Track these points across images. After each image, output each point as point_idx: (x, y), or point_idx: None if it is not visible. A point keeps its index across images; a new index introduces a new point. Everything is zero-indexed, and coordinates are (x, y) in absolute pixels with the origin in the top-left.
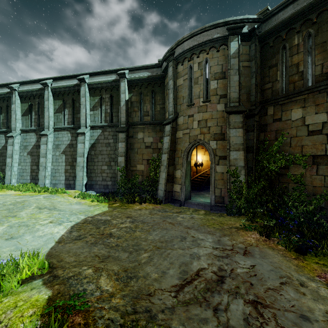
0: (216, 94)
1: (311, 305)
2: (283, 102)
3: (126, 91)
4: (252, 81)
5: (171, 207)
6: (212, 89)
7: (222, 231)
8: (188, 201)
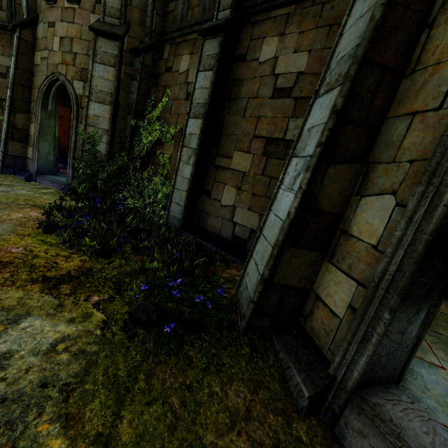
0: None
1: None
2: (178, 40)
3: None
4: None
5: (9, 179)
6: None
7: None
8: (43, 176)
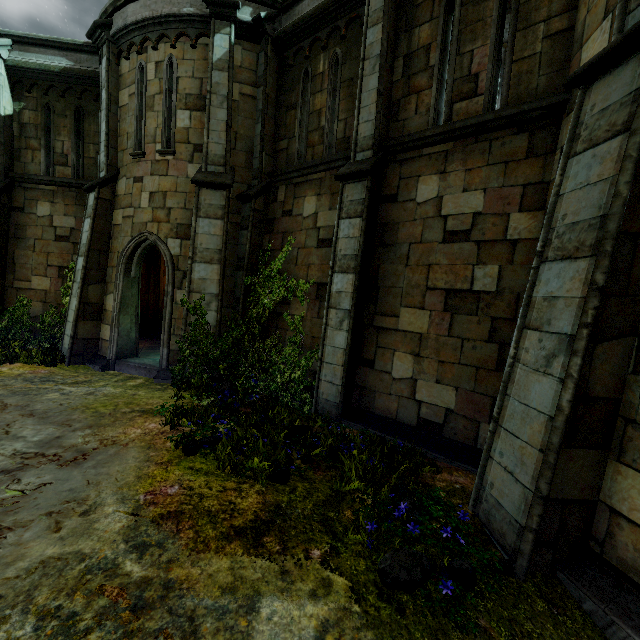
0: (187, 140)
1: (33, 551)
2: (297, 180)
3: (2, 92)
4: (258, 129)
5: (81, 372)
6: (180, 129)
7: (101, 418)
8: (124, 360)
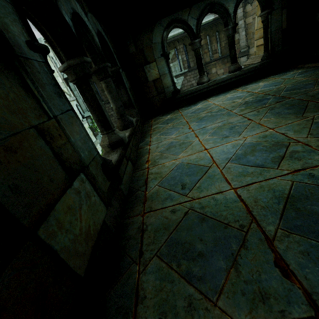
0: None
1: None
2: None
3: None
4: None
5: None
6: None
7: None
8: None
